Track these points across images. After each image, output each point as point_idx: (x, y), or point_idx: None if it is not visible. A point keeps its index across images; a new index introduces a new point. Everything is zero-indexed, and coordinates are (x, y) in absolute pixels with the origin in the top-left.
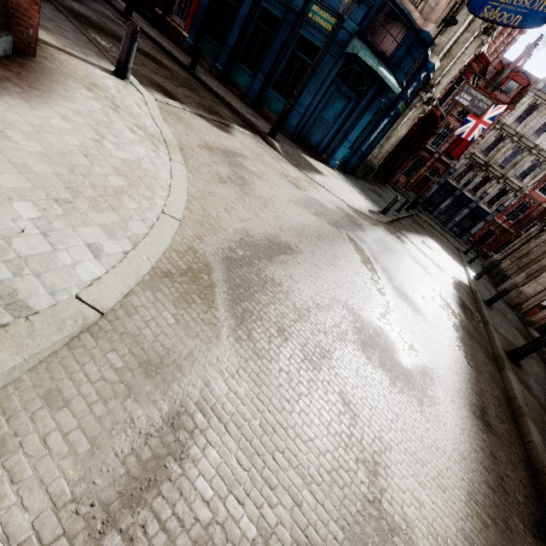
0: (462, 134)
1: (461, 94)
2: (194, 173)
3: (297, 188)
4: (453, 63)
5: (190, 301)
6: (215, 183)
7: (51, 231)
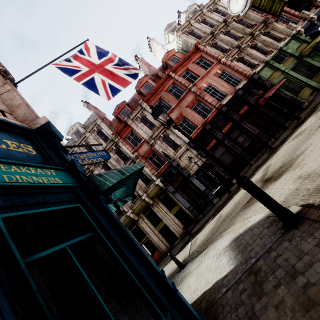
0: None
1: None
2: None
3: (296, 166)
4: None
5: None
6: None
7: None
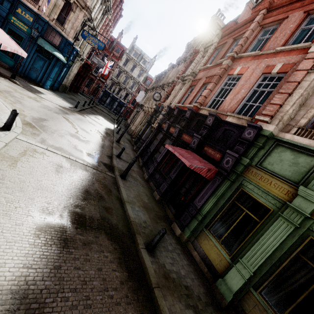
0: (102, 72)
1: (93, 58)
2: (6, 101)
3: (37, 101)
4: (87, 45)
5: (33, 128)
6: (14, 104)
7: (3, 117)
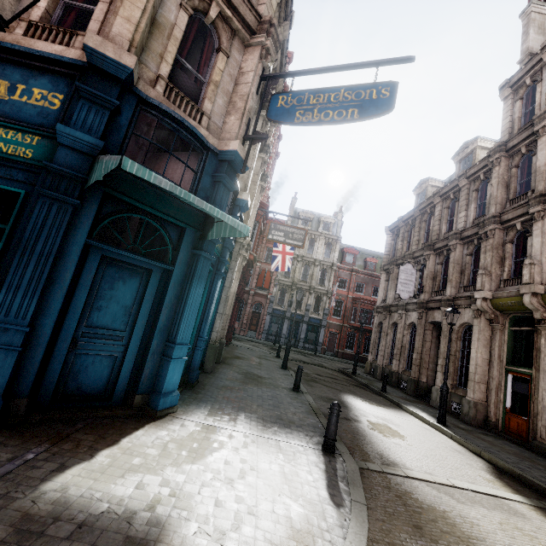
0: (278, 268)
1: (271, 232)
2: None
3: None
4: None
5: None
6: None
7: None
